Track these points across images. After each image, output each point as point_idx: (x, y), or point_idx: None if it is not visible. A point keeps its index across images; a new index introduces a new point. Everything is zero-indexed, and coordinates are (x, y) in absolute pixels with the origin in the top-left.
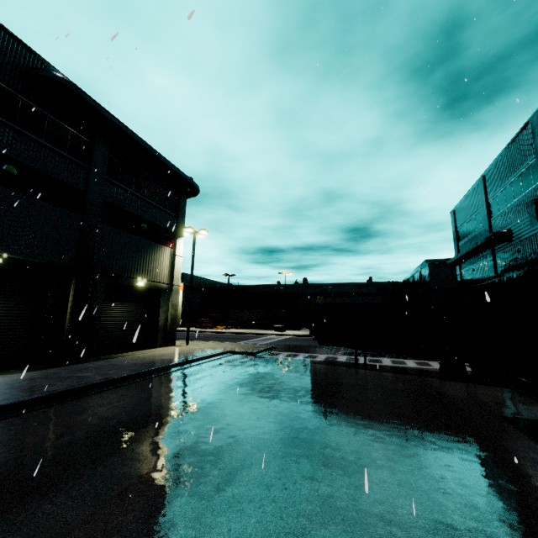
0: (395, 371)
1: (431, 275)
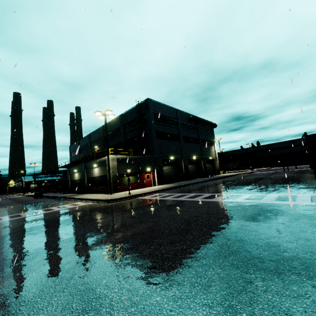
0: (297, 170)
1: None
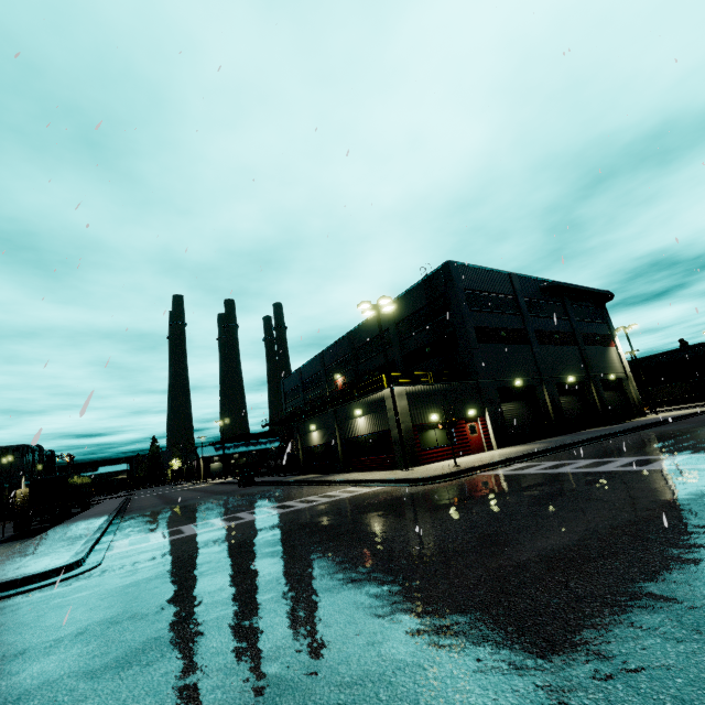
0: None
1: None
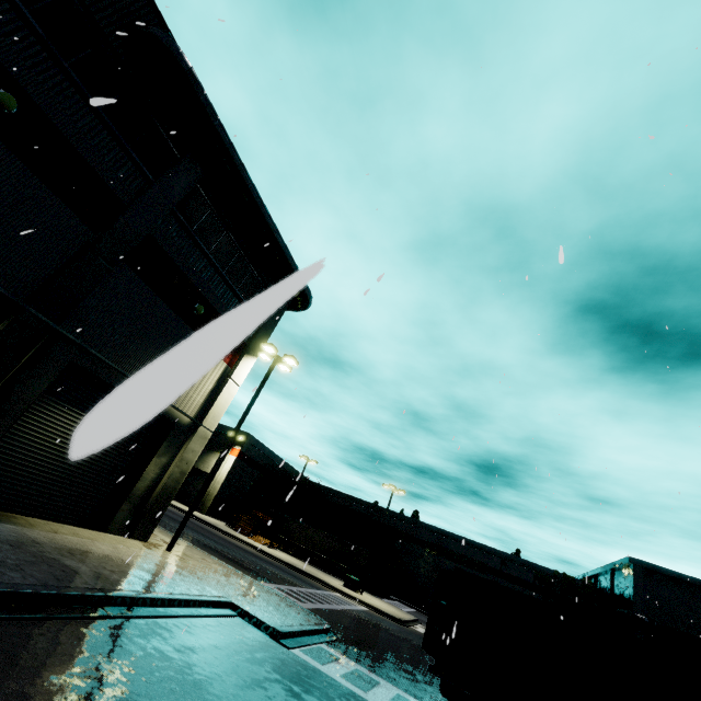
0: None
1: (637, 589)
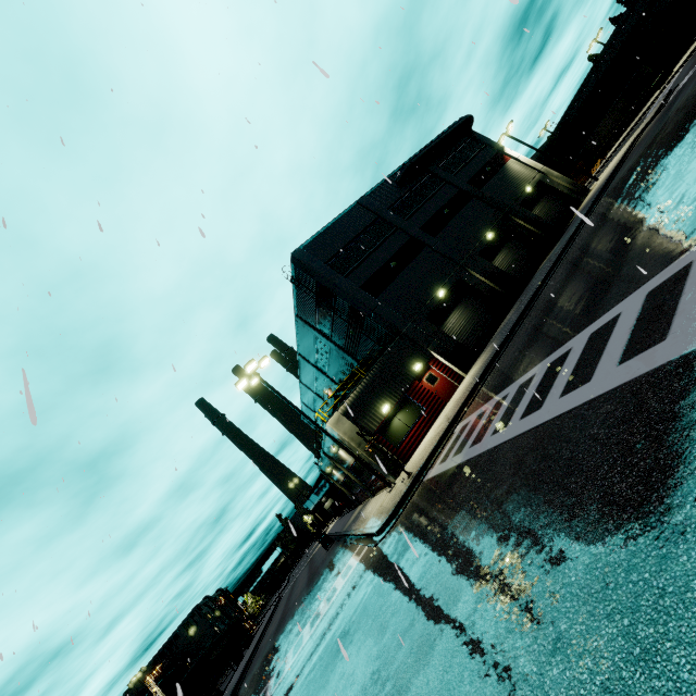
0: None
1: None
